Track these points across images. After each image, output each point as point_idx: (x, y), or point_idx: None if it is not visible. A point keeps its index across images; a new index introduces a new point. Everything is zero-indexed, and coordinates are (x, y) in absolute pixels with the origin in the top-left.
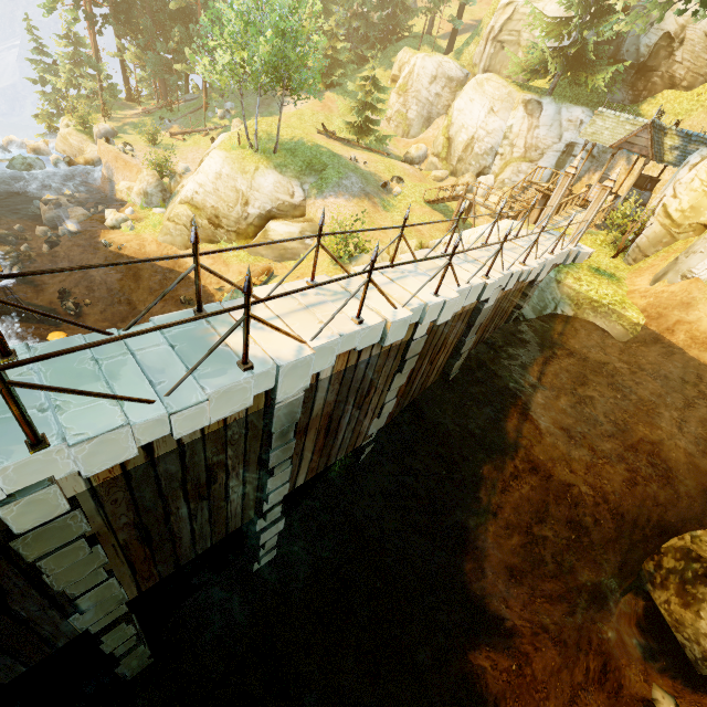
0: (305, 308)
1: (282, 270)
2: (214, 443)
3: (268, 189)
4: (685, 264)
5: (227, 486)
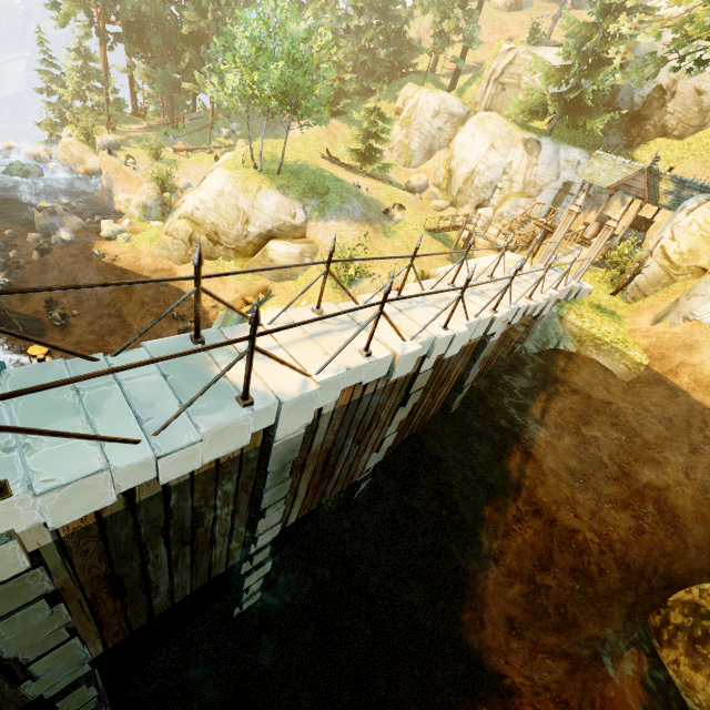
0: (310, 337)
1: (279, 290)
2: (204, 484)
3: (270, 209)
4: (686, 306)
5: (213, 529)
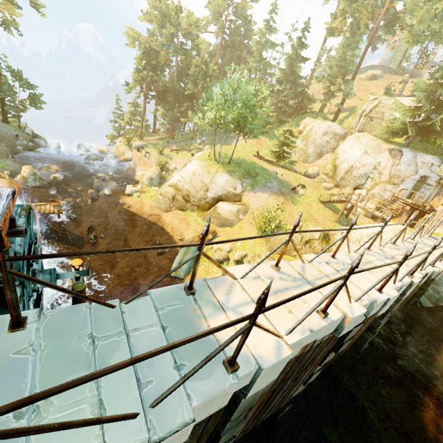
0: (274, 293)
1: (222, 232)
2: None
3: (222, 183)
4: None
5: None
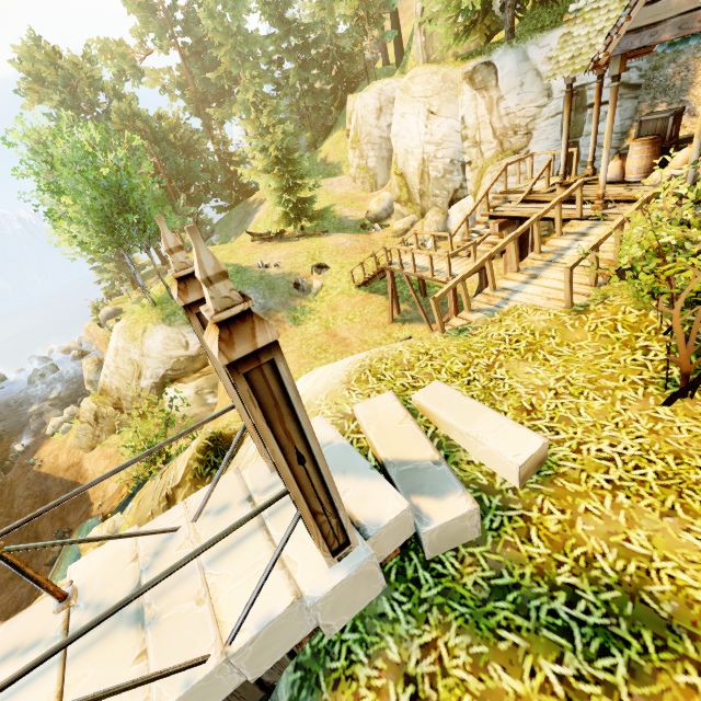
0: None
1: None
2: None
3: (157, 350)
4: None
5: None
